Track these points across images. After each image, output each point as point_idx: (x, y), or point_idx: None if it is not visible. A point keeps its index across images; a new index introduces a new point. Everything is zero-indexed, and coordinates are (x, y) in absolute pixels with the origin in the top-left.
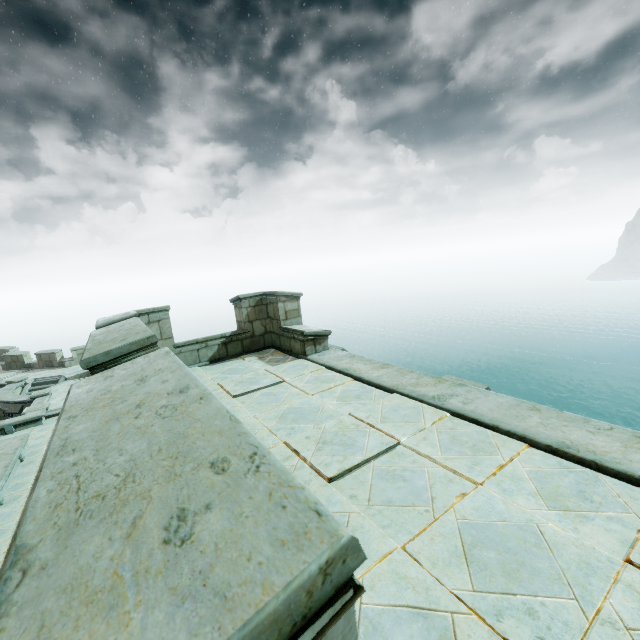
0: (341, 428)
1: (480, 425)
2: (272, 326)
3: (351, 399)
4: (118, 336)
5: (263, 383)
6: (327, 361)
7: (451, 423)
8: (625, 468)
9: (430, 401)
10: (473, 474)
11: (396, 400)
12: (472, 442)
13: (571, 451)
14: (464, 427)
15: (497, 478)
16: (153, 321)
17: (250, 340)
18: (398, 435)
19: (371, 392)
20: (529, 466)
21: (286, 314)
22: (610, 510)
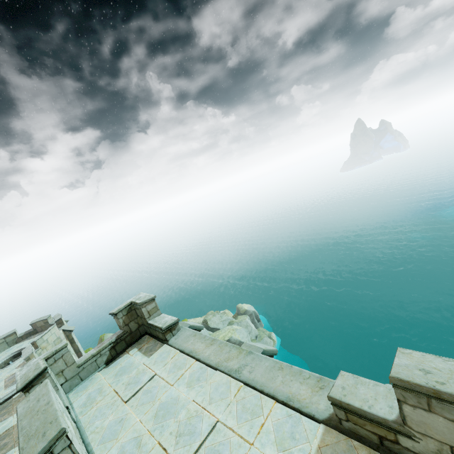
0: (188, 417)
1: (256, 390)
2: (142, 321)
3: (194, 383)
4: (39, 425)
5: (143, 381)
6: (180, 344)
7: (243, 392)
8: (309, 410)
9: (234, 375)
10: (250, 437)
11: (217, 378)
12: (251, 407)
13: (291, 403)
14: (249, 394)
15: (260, 435)
16: (58, 358)
17: (130, 336)
18: (217, 414)
19: (205, 372)
20: (274, 419)
21: (149, 313)
22: (301, 443)
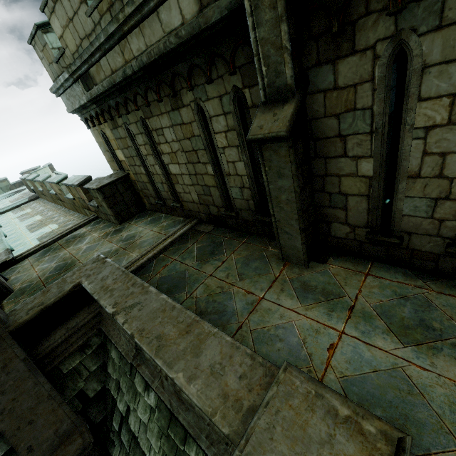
0: None
1: None
2: None
3: None
4: None
5: None
6: None
7: None
8: None
9: None
10: None
11: None
12: None
13: None
14: None
15: None
16: None
17: None
18: None
19: None
20: None
21: None
22: None
